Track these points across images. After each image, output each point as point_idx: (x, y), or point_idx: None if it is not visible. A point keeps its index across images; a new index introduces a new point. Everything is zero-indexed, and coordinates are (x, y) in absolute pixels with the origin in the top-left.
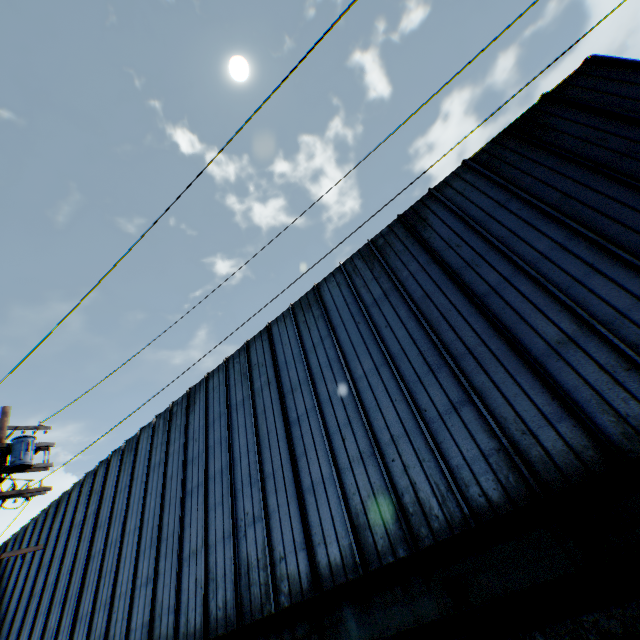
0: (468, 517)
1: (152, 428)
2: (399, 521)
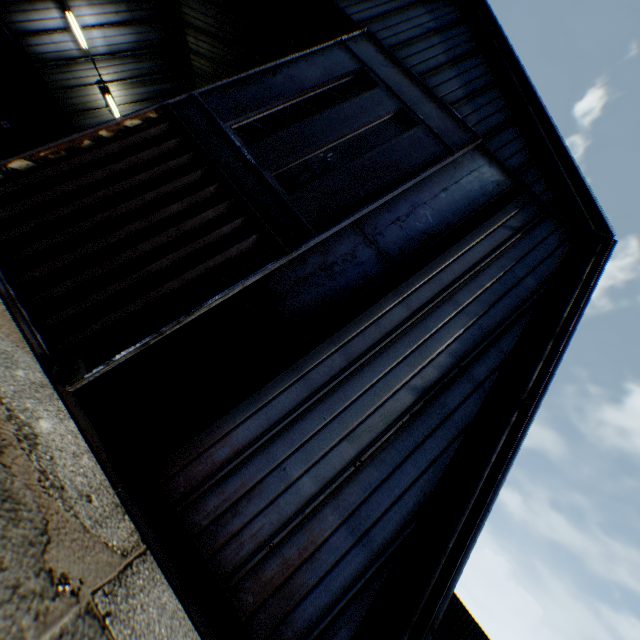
0: None
1: None
2: None
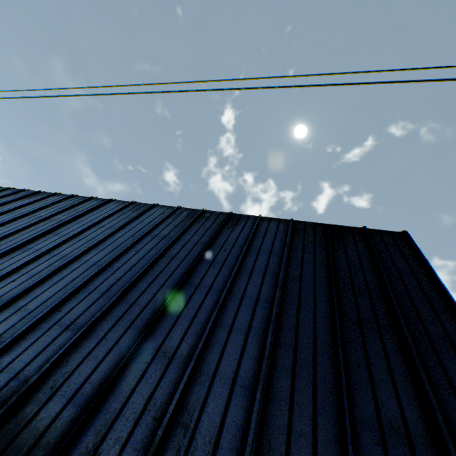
0: None
1: (1, 189)
2: None
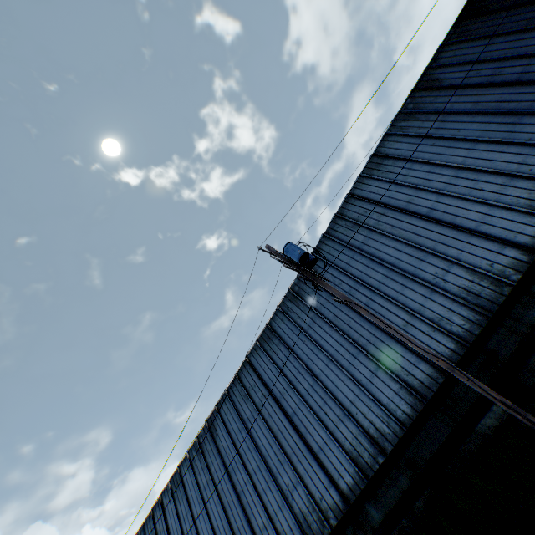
0: None
1: (282, 311)
2: None
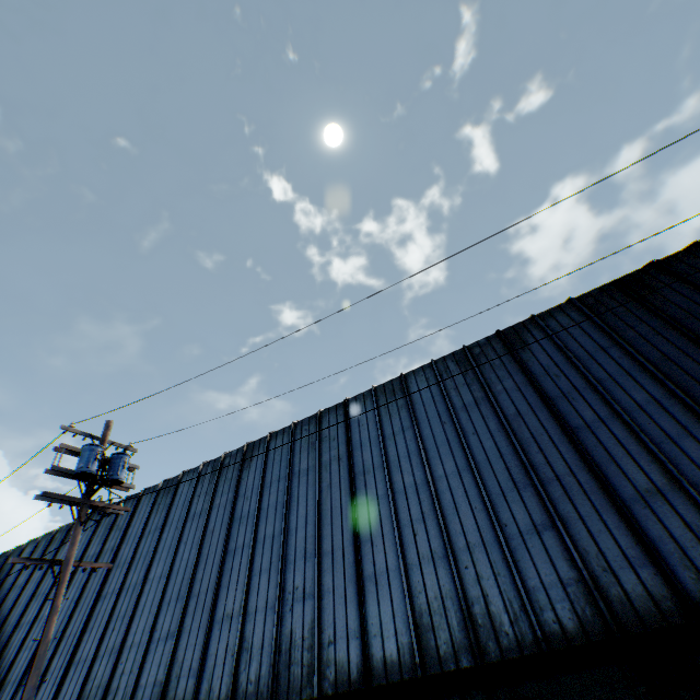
0: (540, 640)
1: (198, 474)
2: (466, 629)
